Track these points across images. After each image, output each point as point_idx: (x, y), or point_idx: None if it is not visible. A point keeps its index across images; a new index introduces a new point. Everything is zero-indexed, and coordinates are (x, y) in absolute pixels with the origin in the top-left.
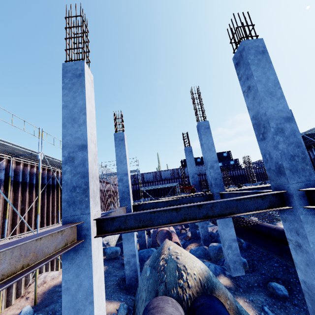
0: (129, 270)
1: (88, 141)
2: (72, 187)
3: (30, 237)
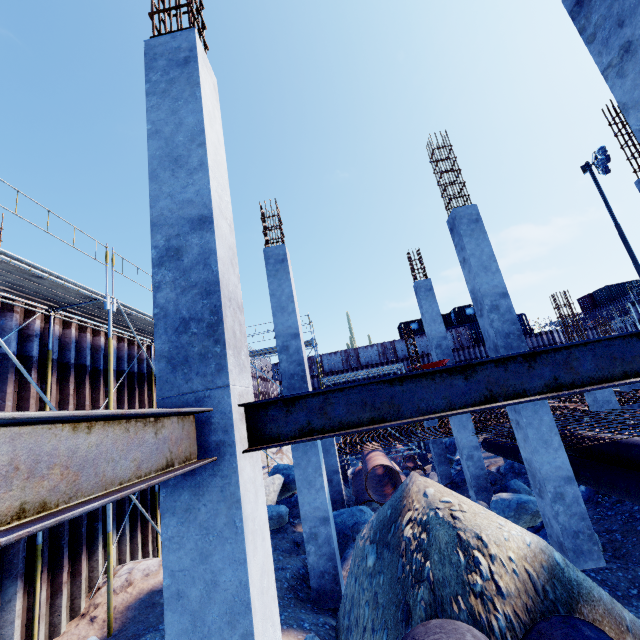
0: (316, 556)
1: (214, 209)
2: (179, 321)
3: None
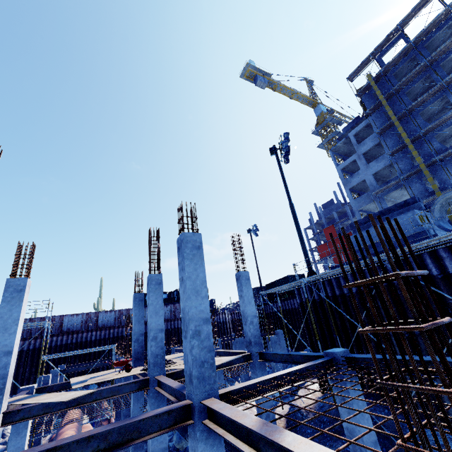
0: None
1: None
2: None
3: None
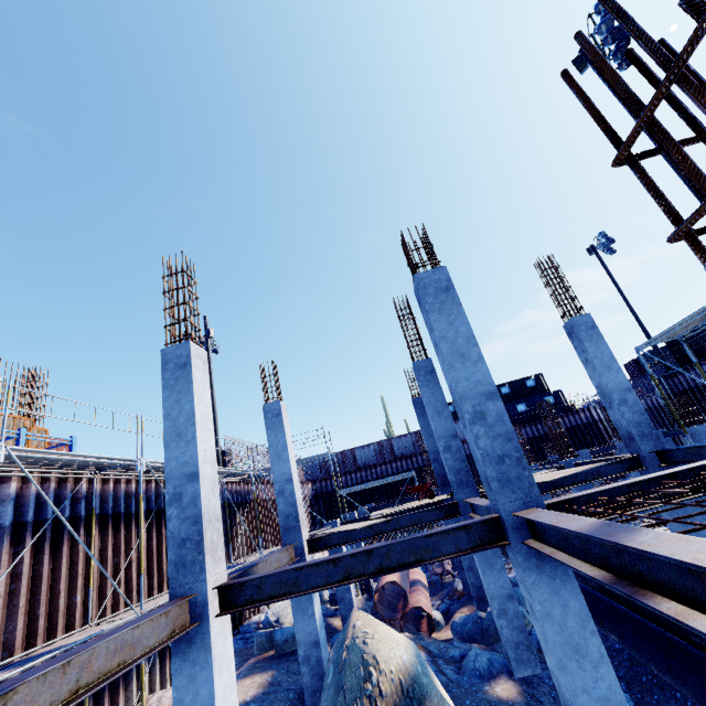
0: (309, 676)
1: (200, 466)
2: (181, 540)
3: (126, 626)
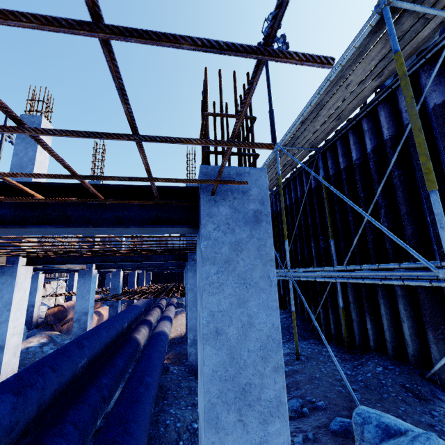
0: None
1: None
2: None
3: None
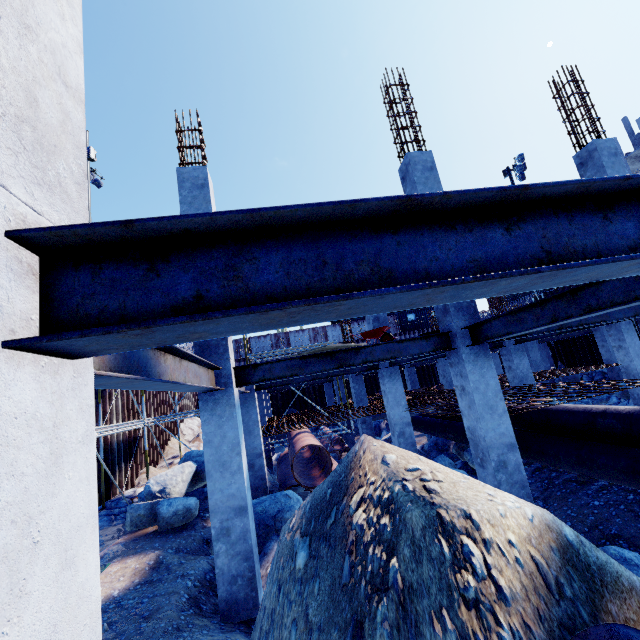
0: (227, 557)
1: None
2: None
3: None
